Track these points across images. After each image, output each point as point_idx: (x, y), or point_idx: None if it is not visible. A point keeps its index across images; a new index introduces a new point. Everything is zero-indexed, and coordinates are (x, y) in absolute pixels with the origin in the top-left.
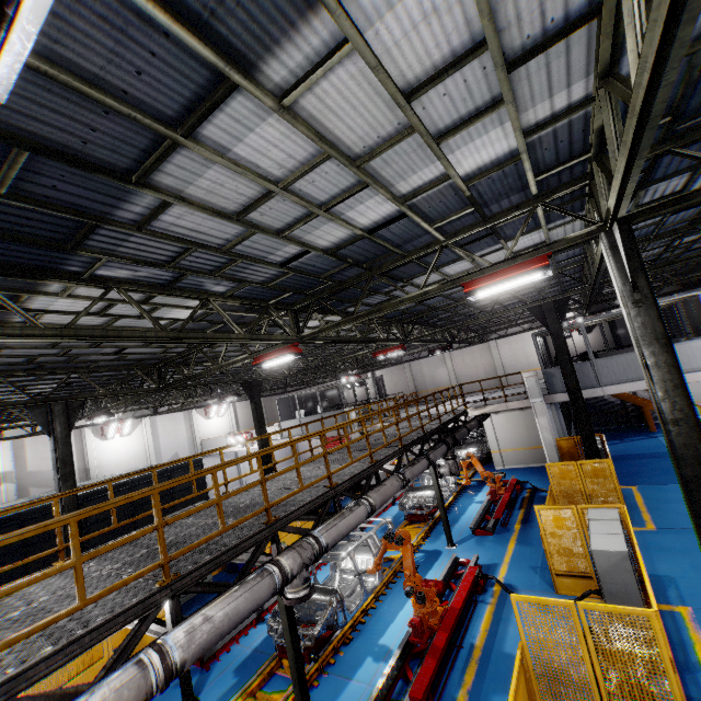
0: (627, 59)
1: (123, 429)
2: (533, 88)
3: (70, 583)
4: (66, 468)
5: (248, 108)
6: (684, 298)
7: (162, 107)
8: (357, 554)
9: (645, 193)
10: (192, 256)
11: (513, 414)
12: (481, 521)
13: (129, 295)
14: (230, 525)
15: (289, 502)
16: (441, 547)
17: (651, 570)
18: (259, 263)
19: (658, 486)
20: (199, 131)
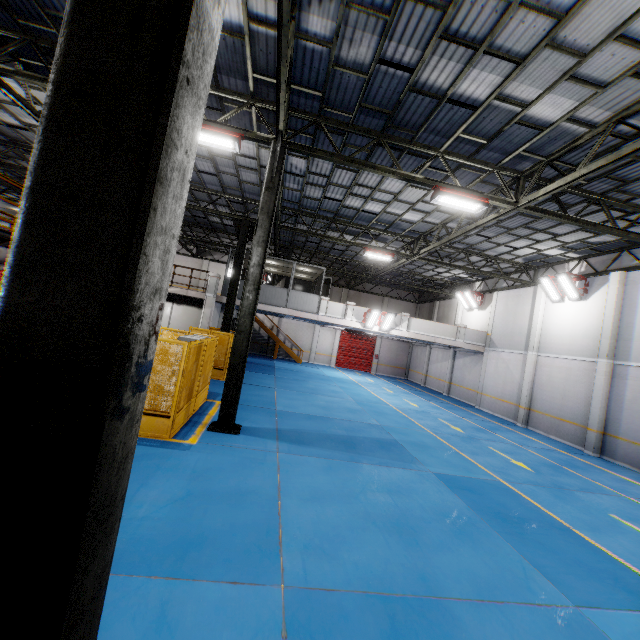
0: (304, 18)
1: None
2: None
3: None
4: None
5: None
6: (320, 272)
7: None
8: None
9: (313, 162)
10: None
11: (191, 310)
12: None
13: None
14: None
15: None
16: None
17: (218, 391)
18: None
19: (255, 373)
20: None
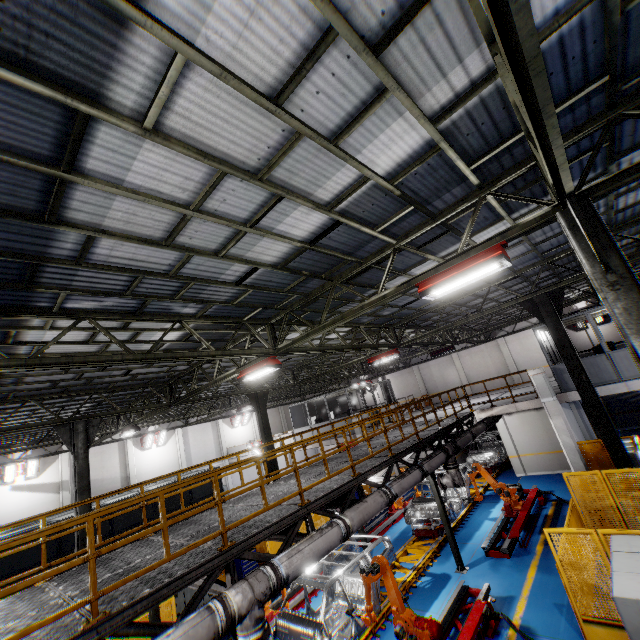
0: None
1: (158, 440)
2: (418, 69)
3: (28, 610)
4: (82, 481)
5: (117, 137)
6: None
7: (35, 148)
8: (353, 577)
9: (618, 167)
10: (145, 283)
11: (527, 415)
12: (496, 540)
13: (98, 323)
14: (176, 552)
15: (256, 522)
16: (451, 570)
17: None
18: (212, 283)
19: None
20: (84, 166)
